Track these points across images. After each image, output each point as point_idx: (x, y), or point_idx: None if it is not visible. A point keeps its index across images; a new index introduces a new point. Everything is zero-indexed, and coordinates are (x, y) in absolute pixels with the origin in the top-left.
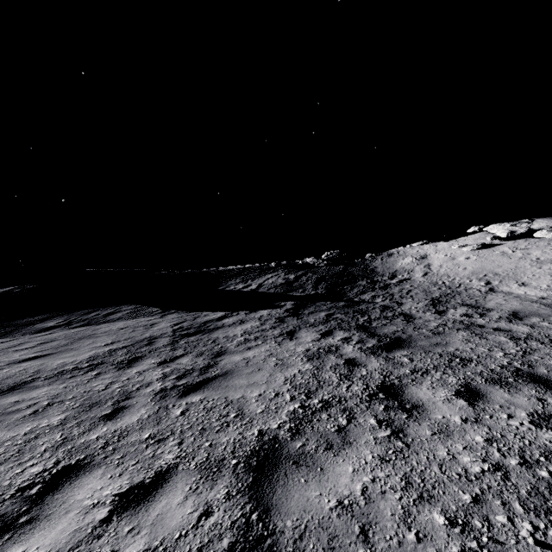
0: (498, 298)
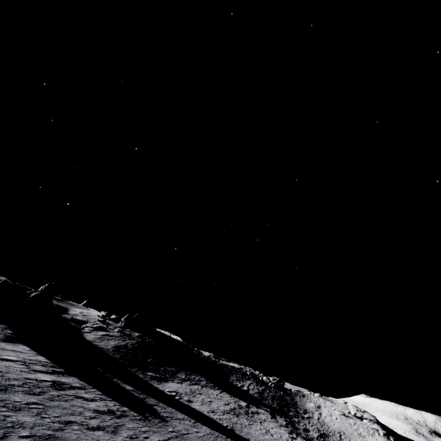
0: None
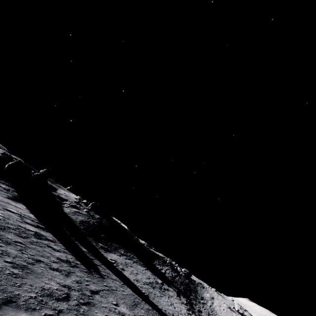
0: None
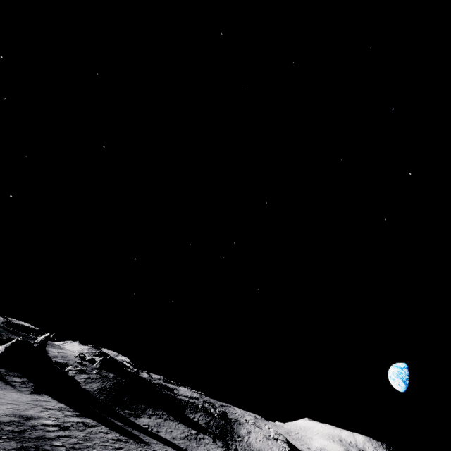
0: None
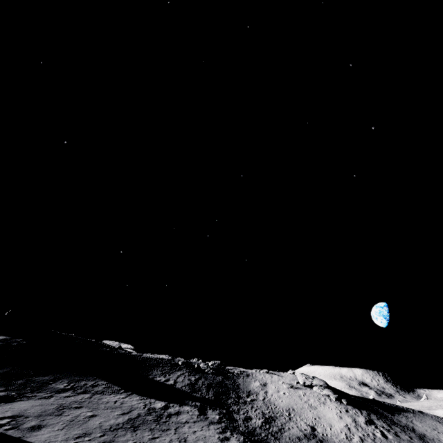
0: (290, 425)
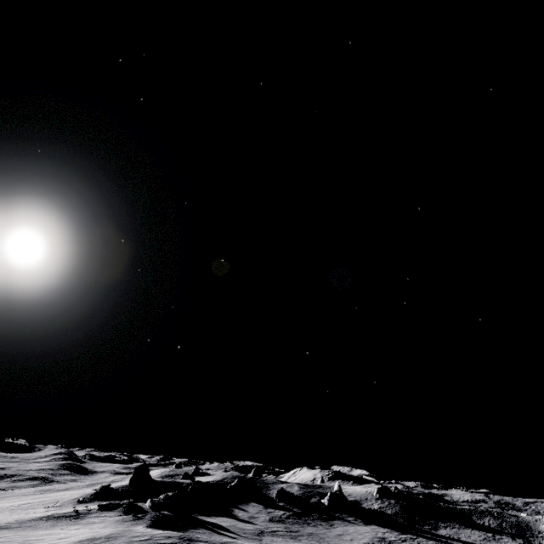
0: None
